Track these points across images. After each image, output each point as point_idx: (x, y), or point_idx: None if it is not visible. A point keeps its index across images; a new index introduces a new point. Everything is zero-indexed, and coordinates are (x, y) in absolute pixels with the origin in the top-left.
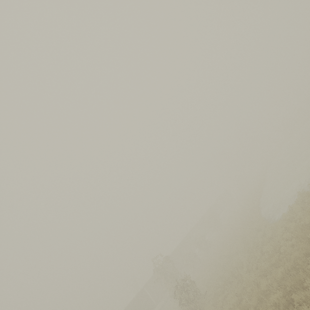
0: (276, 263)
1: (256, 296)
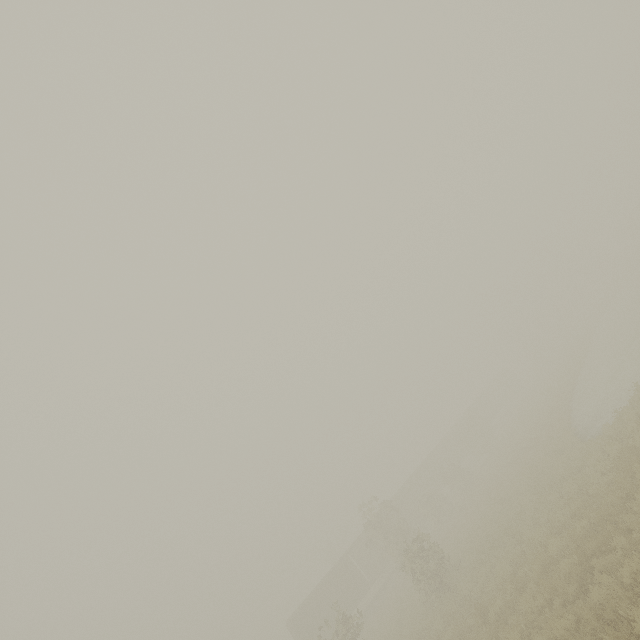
0: (578, 513)
1: (539, 563)
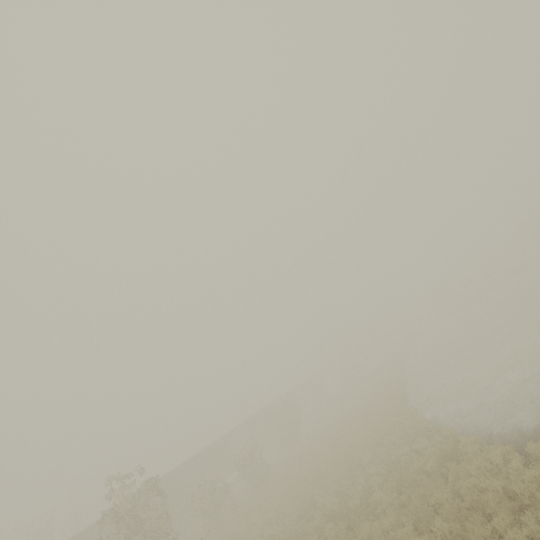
0: None
1: None
